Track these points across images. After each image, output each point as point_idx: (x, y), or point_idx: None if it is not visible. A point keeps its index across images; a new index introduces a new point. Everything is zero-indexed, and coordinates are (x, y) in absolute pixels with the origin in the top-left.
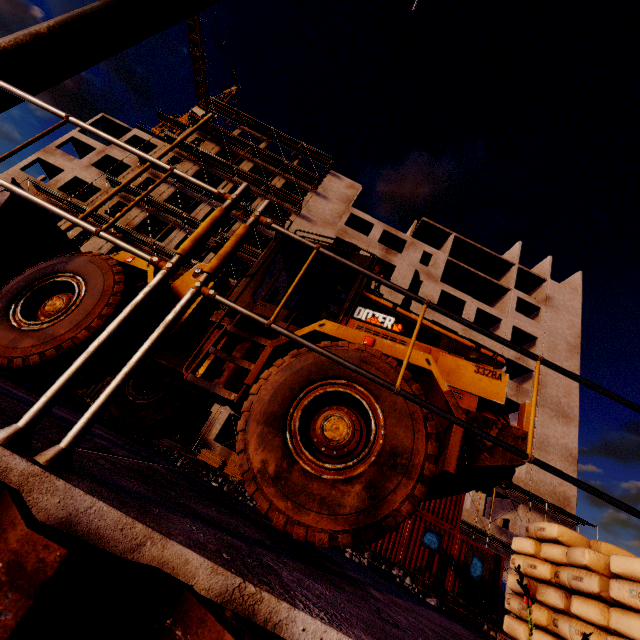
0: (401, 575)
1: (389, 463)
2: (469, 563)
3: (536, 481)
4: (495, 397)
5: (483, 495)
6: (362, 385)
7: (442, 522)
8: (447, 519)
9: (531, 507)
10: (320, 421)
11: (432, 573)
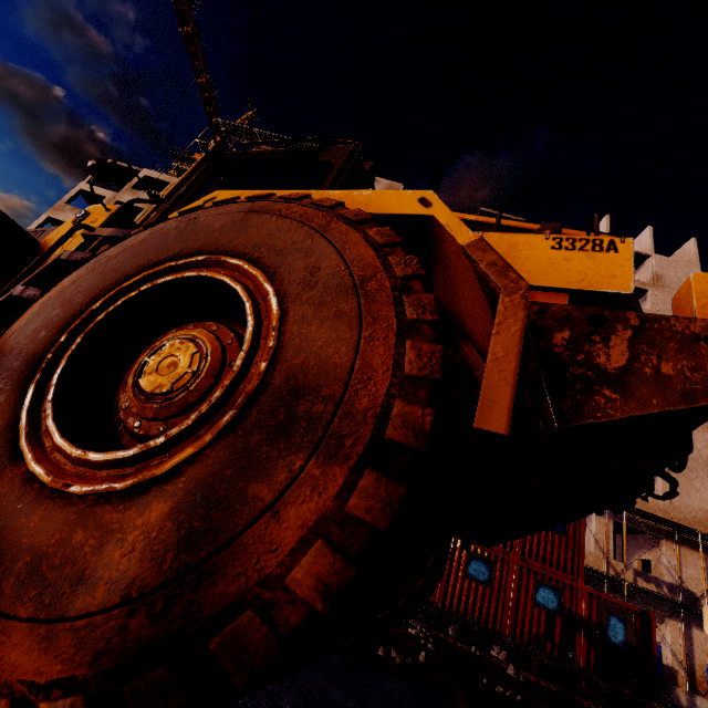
0: (504, 658)
1: (271, 420)
2: (605, 625)
3: (679, 507)
4: (608, 284)
5: (610, 532)
6: (242, 255)
7: (559, 572)
8: (565, 568)
9: (678, 541)
10: (140, 358)
11: (555, 643)
